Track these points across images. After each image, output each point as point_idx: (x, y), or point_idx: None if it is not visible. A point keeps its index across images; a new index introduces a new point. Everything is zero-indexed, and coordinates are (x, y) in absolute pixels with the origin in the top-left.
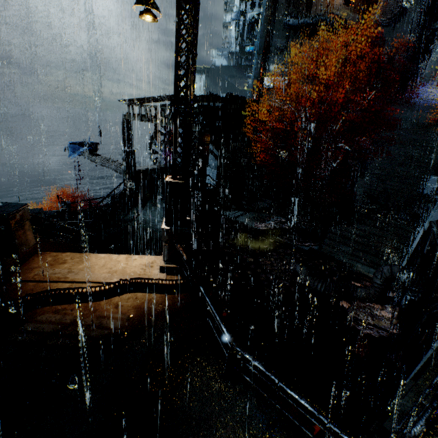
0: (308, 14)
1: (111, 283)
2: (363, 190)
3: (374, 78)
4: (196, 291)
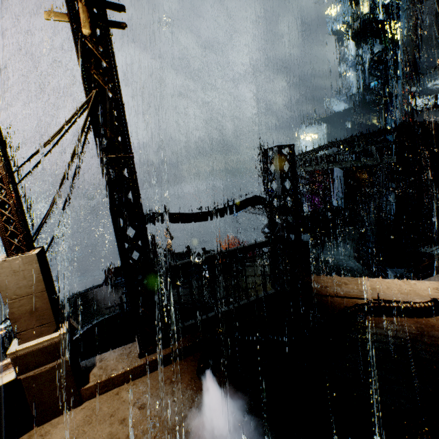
0: None
1: (428, 301)
2: None
3: None
4: None
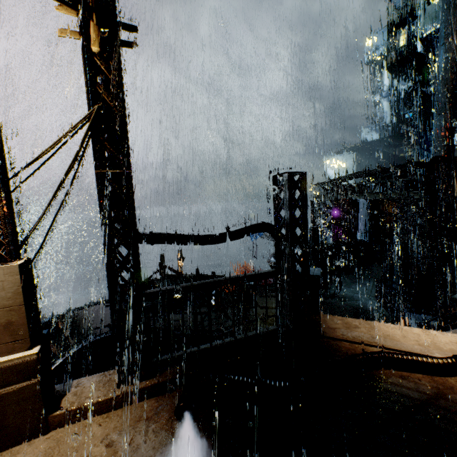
0: None
1: (448, 357)
2: None
3: None
4: None
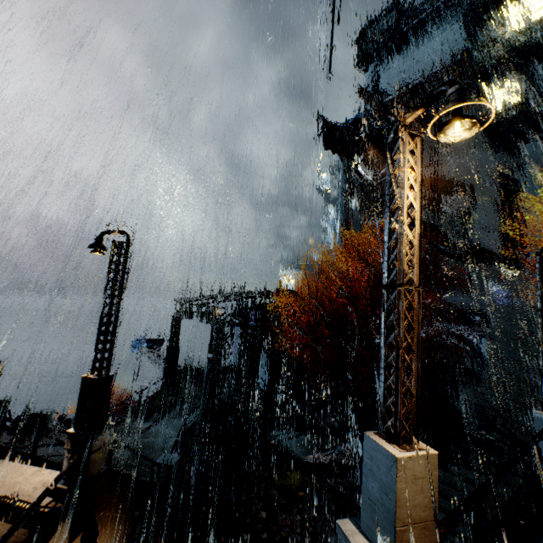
0: (381, 217)
1: None
2: (471, 407)
3: (469, 264)
4: (34, 522)
